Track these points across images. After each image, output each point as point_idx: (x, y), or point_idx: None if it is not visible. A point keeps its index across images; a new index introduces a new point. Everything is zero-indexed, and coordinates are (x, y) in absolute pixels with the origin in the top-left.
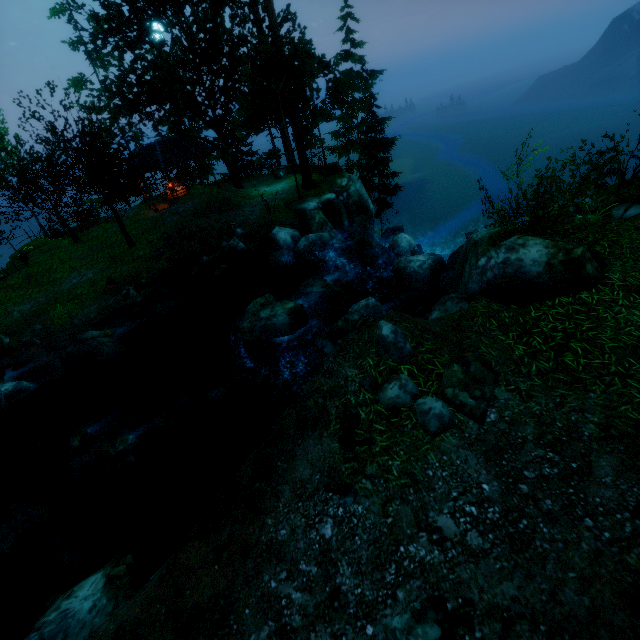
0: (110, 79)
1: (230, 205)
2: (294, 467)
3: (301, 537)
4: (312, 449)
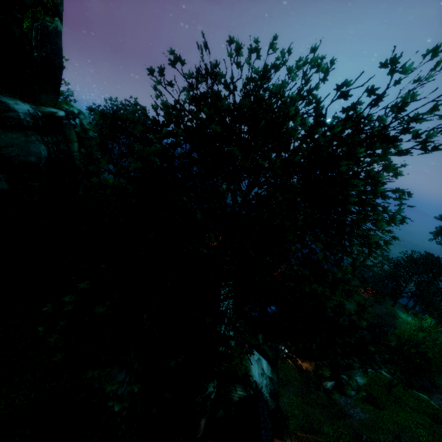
0: (388, 274)
1: (395, 317)
2: (436, 395)
3: (436, 400)
4: (438, 395)
